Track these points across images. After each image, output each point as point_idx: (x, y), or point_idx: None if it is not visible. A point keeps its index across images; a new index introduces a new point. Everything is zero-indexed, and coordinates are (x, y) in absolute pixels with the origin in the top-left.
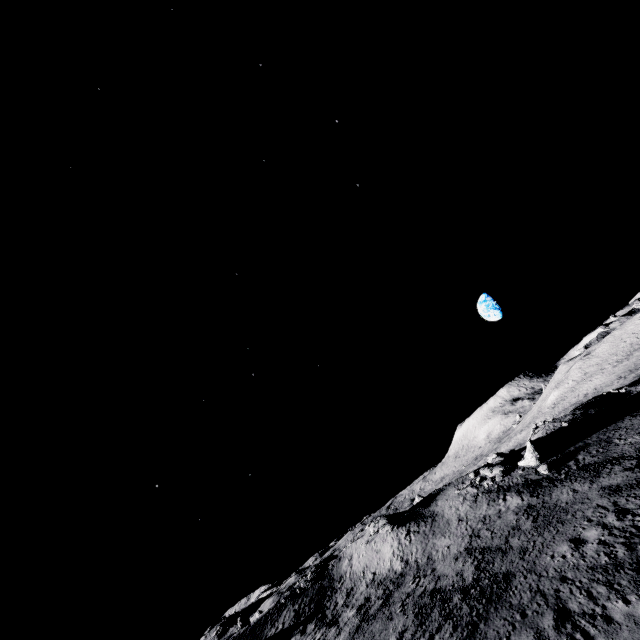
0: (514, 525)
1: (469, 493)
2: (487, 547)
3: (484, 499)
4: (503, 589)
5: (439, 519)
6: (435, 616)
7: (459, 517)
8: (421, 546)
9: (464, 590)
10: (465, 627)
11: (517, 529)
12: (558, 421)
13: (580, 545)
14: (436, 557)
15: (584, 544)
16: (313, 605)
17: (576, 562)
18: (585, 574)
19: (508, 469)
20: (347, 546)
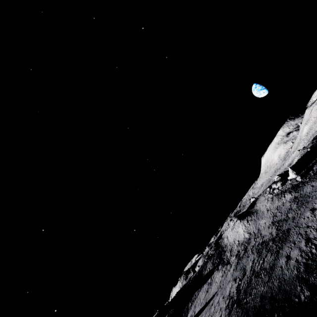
0: (289, 208)
1: (269, 197)
2: (280, 220)
3: (276, 198)
4: (287, 236)
5: (259, 212)
6: (264, 252)
7: (267, 209)
8: (254, 225)
9: (273, 239)
10: (275, 253)
11: (290, 209)
12: (305, 148)
13: (314, 211)
14: (261, 228)
15: (315, 210)
16: (218, 259)
17: (312, 219)
18: (315, 223)
19: (284, 182)
20: (224, 233)
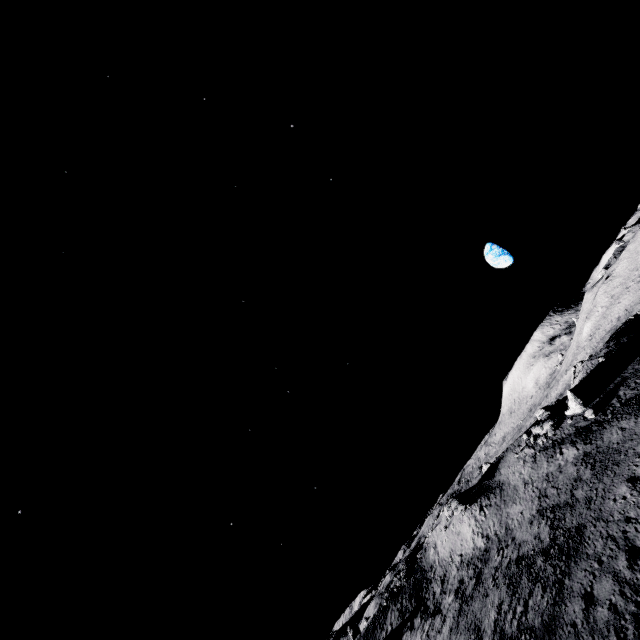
0: (575, 477)
1: (527, 455)
2: (556, 505)
3: (542, 457)
4: (578, 542)
5: (506, 487)
6: (524, 583)
7: (524, 481)
8: (496, 518)
9: (544, 552)
10: (552, 586)
11: (579, 480)
12: (594, 358)
13: (636, 483)
14: (513, 526)
15: (639, 481)
16: (413, 600)
17: (636, 501)
18: None
19: (557, 422)
20: (428, 535)
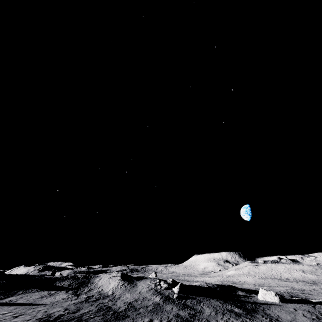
0: (148, 305)
1: (151, 286)
2: (134, 306)
3: (152, 291)
4: (122, 318)
5: (135, 287)
6: (101, 313)
7: (140, 291)
8: (121, 292)
9: (115, 312)
10: (104, 320)
11: (146, 307)
12: (207, 284)
13: (150, 321)
14: (121, 298)
15: None
16: (77, 285)
17: None
18: None
19: (169, 287)
20: (103, 274)
